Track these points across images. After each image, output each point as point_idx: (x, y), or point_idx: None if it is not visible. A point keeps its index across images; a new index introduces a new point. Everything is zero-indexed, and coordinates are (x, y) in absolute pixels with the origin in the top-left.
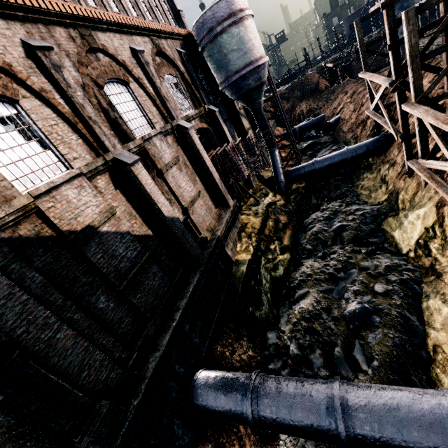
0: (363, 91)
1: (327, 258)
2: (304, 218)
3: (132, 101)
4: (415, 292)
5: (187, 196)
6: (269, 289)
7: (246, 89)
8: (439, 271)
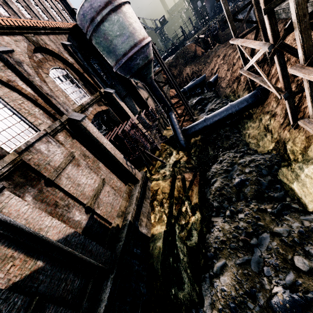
0: (232, 53)
1: (236, 218)
2: (206, 171)
3: (3, 108)
4: None
5: (89, 191)
6: (188, 263)
7: (136, 68)
8: None
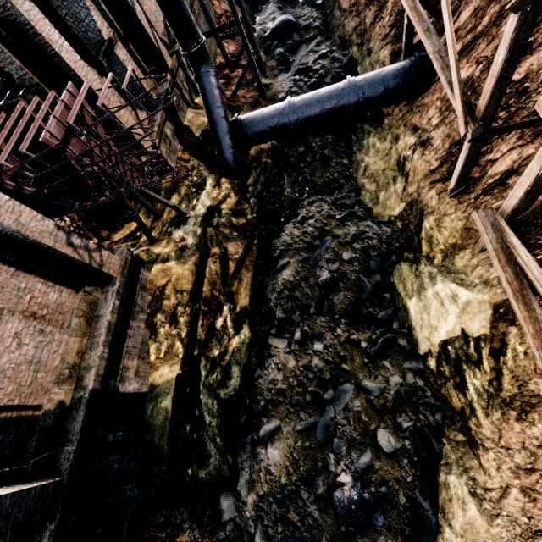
0: None
1: (309, 347)
2: (271, 236)
3: None
4: (432, 452)
5: None
6: (218, 428)
7: None
8: (475, 436)
